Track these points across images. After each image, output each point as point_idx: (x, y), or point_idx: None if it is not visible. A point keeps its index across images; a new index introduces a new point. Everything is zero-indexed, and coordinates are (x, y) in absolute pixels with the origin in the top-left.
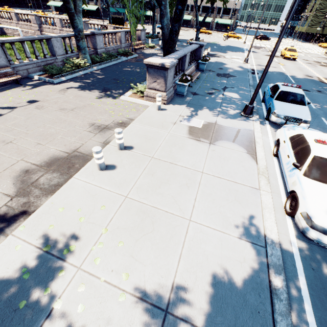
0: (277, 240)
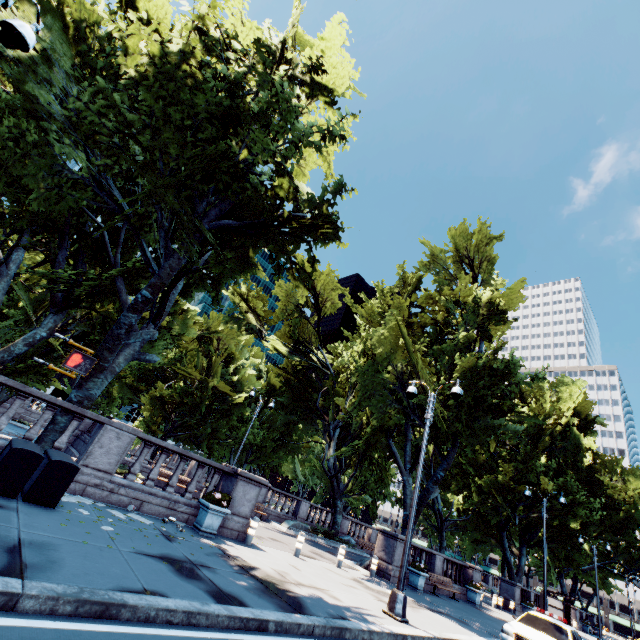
0: None
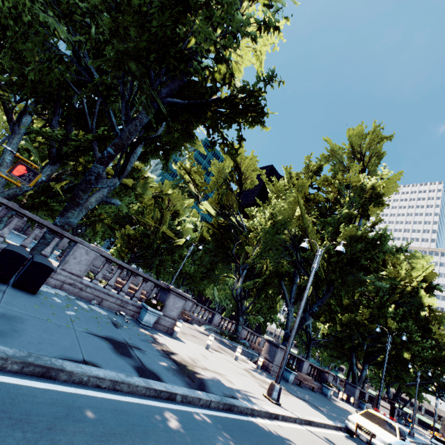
0: None
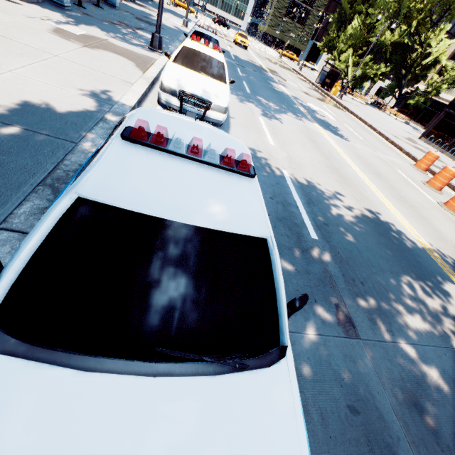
0: (131, 105)
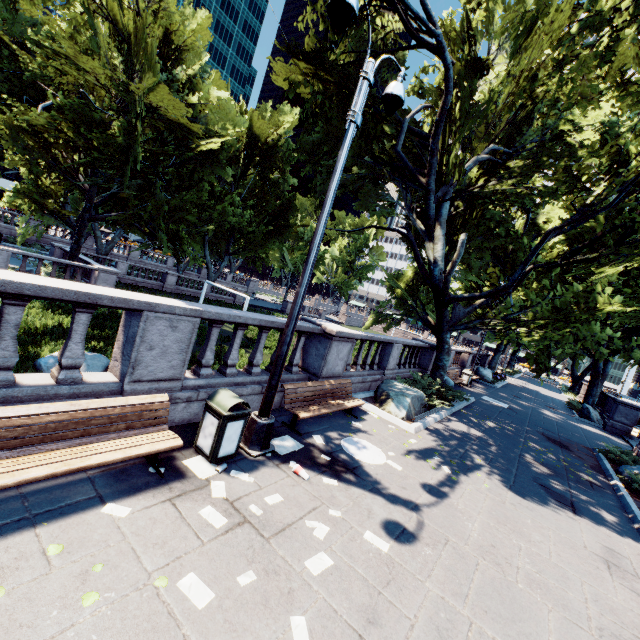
0: None
